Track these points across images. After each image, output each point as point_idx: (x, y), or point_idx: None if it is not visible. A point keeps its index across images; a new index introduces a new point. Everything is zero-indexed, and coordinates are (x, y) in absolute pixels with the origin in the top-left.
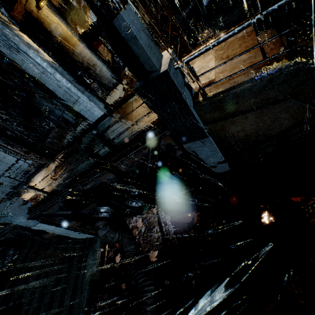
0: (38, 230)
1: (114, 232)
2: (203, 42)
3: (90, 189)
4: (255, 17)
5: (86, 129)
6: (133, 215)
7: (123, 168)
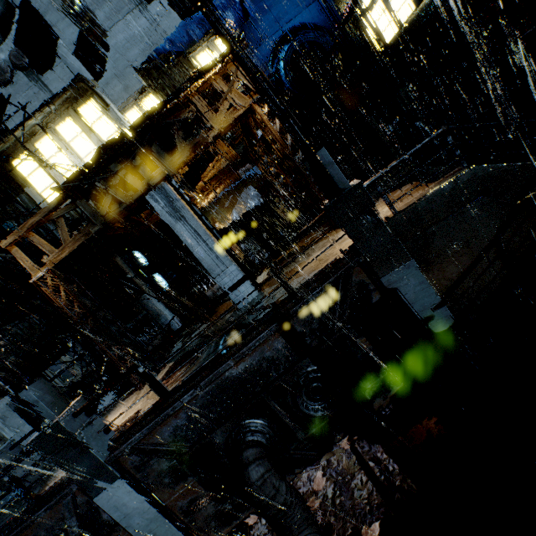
0: (96, 520)
1: (278, 476)
2: None
3: (241, 375)
4: (423, 142)
5: (263, 260)
6: (302, 464)
7: (299, 324)
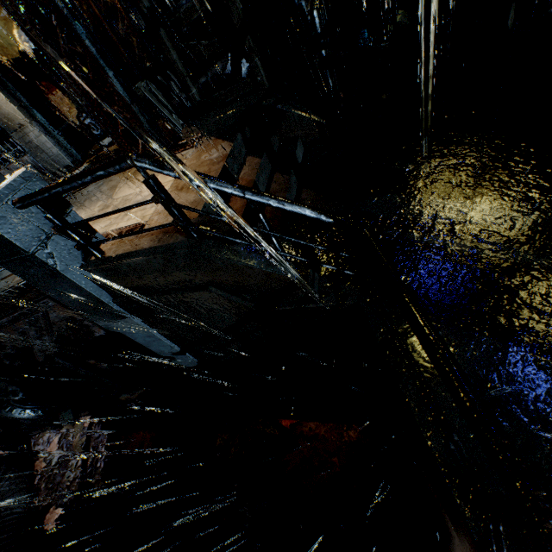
0: None
1: None
2: (183, 145)
3: None
4: (97, 172)
5: None
6: (42, 430)
7: None
